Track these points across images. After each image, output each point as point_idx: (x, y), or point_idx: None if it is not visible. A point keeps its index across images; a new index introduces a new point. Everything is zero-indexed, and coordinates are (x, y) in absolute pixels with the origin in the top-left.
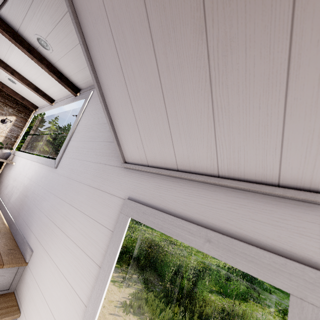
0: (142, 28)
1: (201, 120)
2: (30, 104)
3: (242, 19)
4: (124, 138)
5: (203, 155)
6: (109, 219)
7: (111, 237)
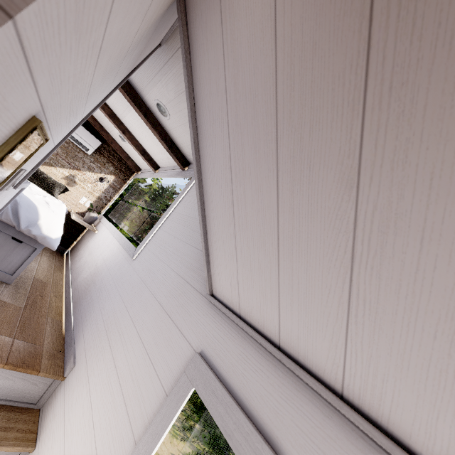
0: (267, 149)
1: (327, 300)
2: (134, 165)
3: (423, 195)
4: (217, 265)
5: (322, 350)
6: (168, 372)
7: (162, 404)
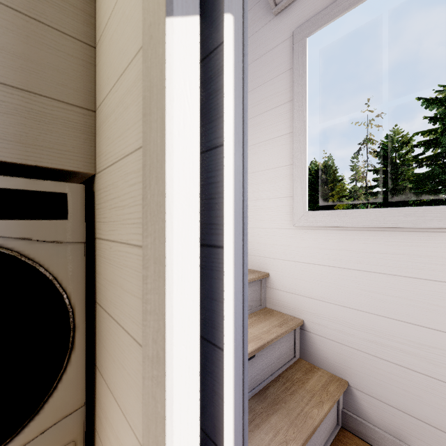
0: None
1: None
2: None
3: None
4: None
5: None
6: (281, 66)
7: (293, 69)
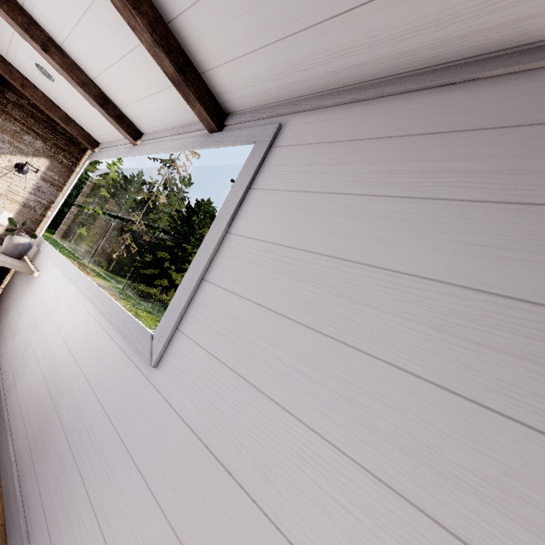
0: None
1: None
2: (83, 135)
3: None
4: None
5: None
6: None
7: None
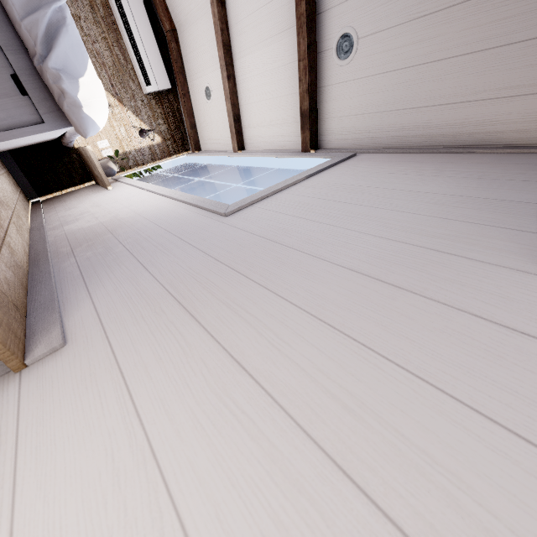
0: None
1: None
2: (195, 139)
3: None
4: None
5: None
6: None
7: None
